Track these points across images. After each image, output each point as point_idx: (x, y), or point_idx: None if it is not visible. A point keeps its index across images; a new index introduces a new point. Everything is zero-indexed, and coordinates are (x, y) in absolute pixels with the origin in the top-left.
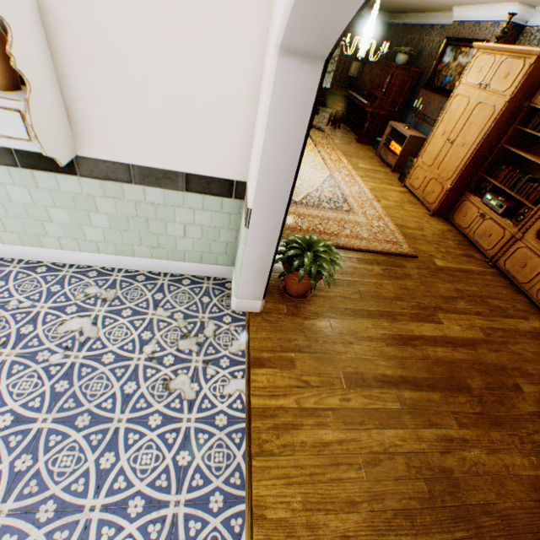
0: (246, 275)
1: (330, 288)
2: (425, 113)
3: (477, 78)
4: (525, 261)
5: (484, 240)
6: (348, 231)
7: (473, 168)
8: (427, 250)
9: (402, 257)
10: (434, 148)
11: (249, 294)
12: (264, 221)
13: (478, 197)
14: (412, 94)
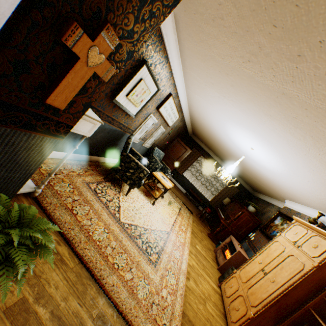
0: None
1: (3, 321)
2: (255, 245)
3: (293, 237)
4: None
5: None
6: (130, 275)
7: (279, 312)
8: None
9: None
10: (251, 270)
11: None
12: None
13: None
14: (252, 231)
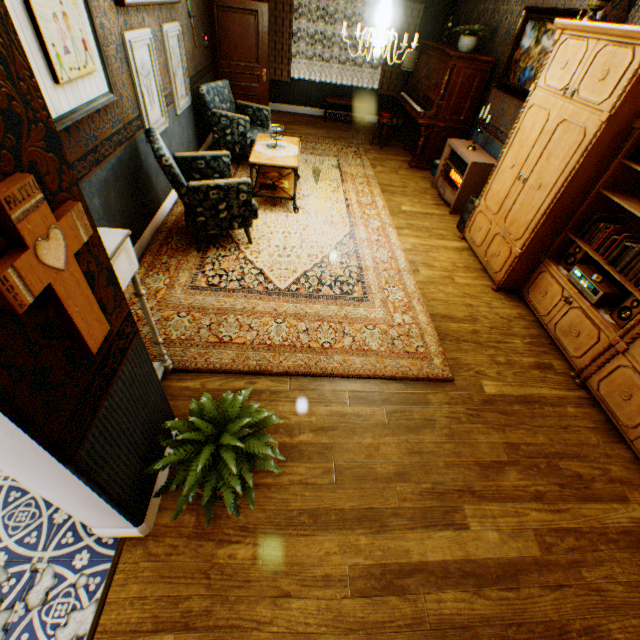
0: (80, 512)
1: (286, 466)
2: (498, 125)
3: (561, 78)
4: (630, 390)
5: (570, 341)
6: (348, 339)
7: (555, 223)
8: (475, 361)
9: (428, 383)
10: (501, 188)
11: (109, 524)
12: (35, 472)
13: (564, 267)
14: (484, 93)
